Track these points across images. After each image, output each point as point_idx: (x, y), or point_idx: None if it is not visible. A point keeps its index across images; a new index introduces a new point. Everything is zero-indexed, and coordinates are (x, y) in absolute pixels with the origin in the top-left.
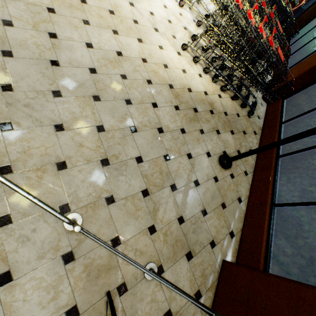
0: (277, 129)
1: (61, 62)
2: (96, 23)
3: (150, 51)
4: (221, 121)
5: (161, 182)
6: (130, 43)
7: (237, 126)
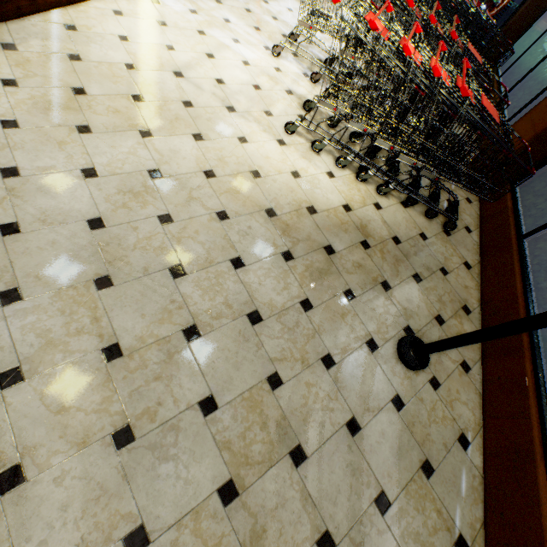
0: (515, 252)
1: (26, 222)
2: (104, 127)
3: (220, 153)
4: (390, 259)
5: (267, 451)
6: (177, 147)
7: (426, 261)
